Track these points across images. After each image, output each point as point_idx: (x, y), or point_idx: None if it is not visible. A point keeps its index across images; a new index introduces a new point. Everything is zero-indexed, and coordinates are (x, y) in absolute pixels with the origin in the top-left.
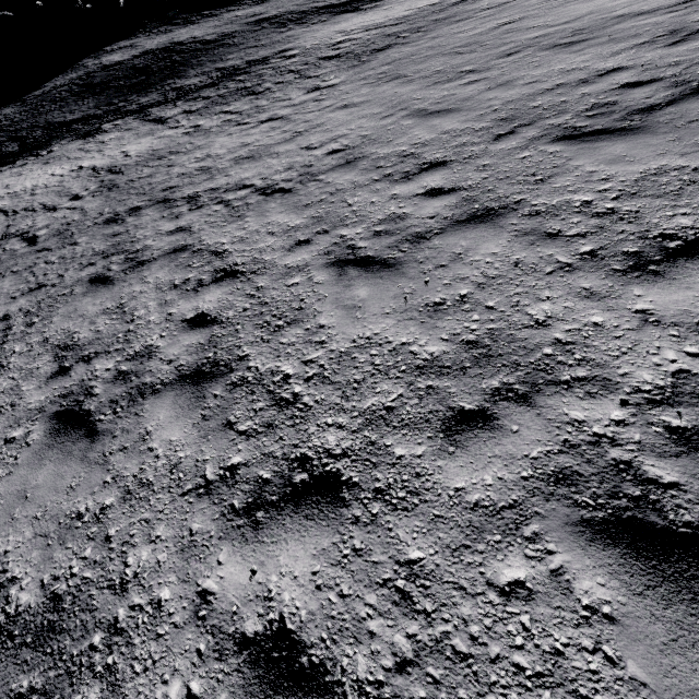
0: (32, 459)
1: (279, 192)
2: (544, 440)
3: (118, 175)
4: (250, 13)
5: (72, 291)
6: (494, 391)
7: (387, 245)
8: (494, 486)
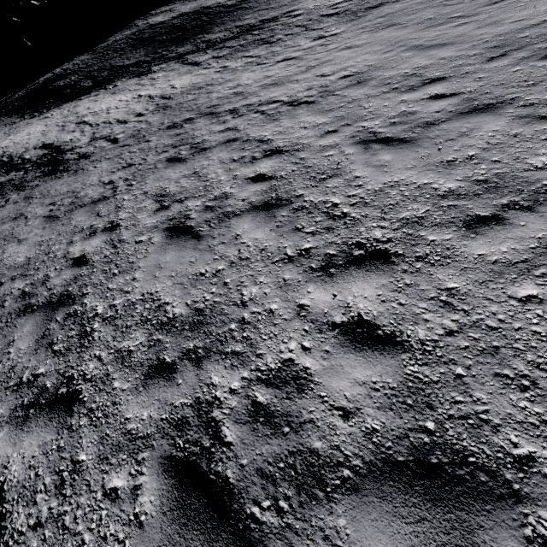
0: (158, 250)
1: (304, 104)
2: (546, 229)
3: (169, 100)
4: None
5: (156, 166)
6: (503, 205)
7: (402, 130)
8: (508, 252)
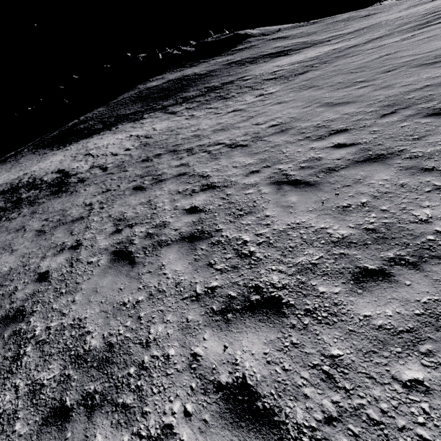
0: (100, 272)
1: (239, 146)
2: (432, 292)
3: (149, 139)
4: (225, 60)
5: (124, 193)
6: (390, 259)
7: (309, 173)
8: (393, 317)
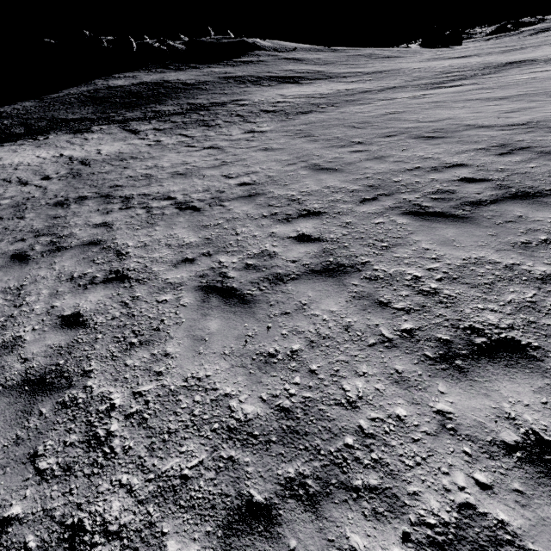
0: None
1: (190, 209)
2: None
3: (86, 166)
4: (223, 71)
5: None
6: (287, 482)
7: (251, 280)
8: None
